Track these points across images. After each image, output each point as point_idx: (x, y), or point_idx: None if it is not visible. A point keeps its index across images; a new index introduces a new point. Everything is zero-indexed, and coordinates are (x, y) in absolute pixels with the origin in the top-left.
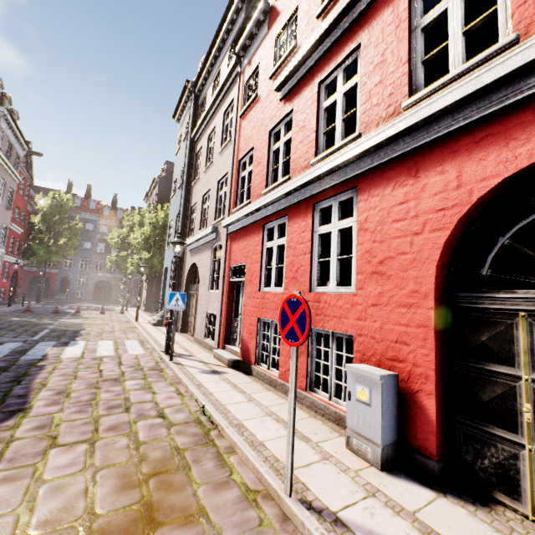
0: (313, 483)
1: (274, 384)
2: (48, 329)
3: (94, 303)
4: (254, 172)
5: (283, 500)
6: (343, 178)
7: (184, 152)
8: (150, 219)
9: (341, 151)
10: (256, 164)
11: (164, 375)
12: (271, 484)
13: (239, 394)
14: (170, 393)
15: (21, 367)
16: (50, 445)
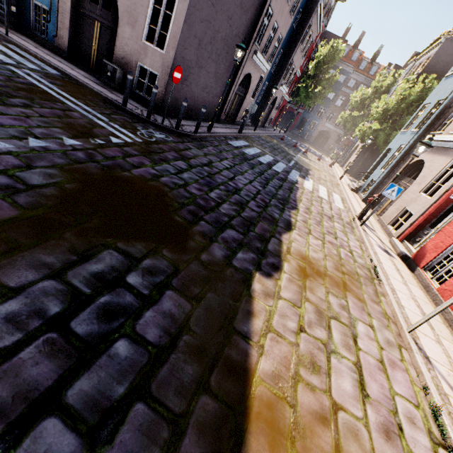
0: (423, 341)
1: (428, 289)
2: (294, 161)
3: (312, 146)
4: None
5: (403, 330)
6: None
7: None
8: (403, 90)
9: None
10: None
11: (354, 232)
12: (400, 321)
13: (398, 276)
14: (356, 245)
15: (289, 183)
16: (309, 232)
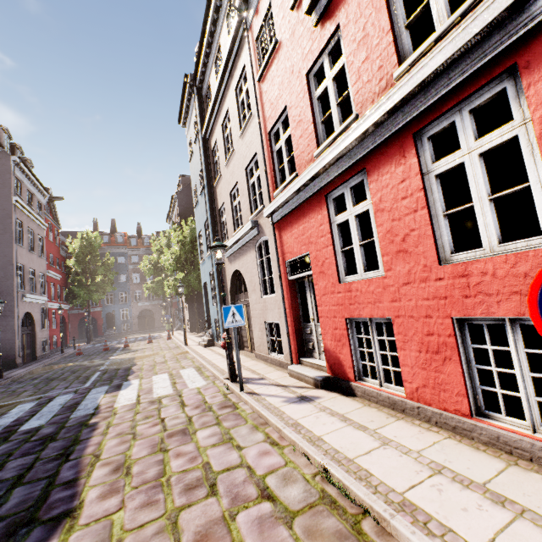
0: None
1: (400, 407)
2: (100, 371)
3: (141, 333)
4: (294, 136)
5: None
6: (478, 63)
7: (198, 154)
8: (177, 237)
9: (471, 15)
10: (294, 124)
11: (240, 414)
12: None
13: (361, 434)
14: (261, 444)
15: (70, 430)
16: None
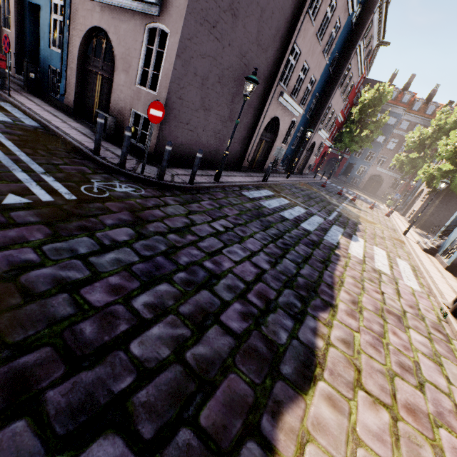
0: None
1: None
2: (336, 212)
3: (362, 192)
4: None
5: None
6: None
7: None
8: None
9: None
10: None
11: (453, 352)
12: None
13: None
14: None
15: (325, 248)
16: (356, 379)
